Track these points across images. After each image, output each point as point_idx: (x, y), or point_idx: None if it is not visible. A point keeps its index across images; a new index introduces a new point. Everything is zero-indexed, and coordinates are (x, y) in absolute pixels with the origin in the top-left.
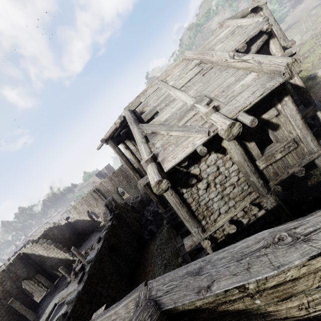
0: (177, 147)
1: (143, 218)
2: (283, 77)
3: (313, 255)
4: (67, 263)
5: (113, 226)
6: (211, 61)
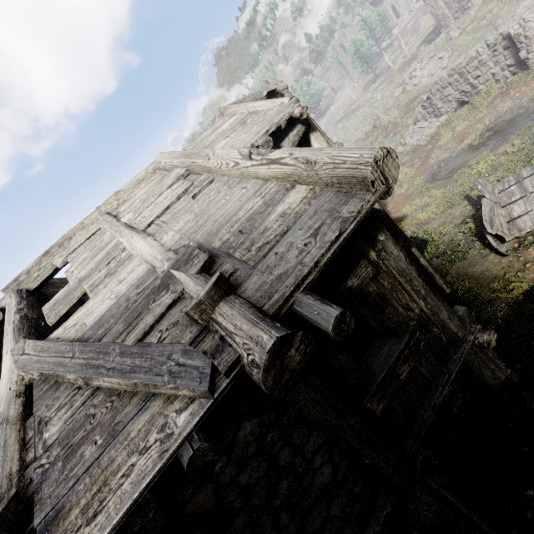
0: (111, 448)
1: None
2: (374, 192)
3: None
4: None
5: None
6: (208, 168)
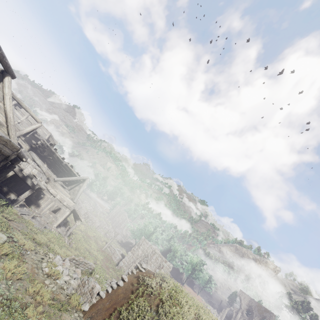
0: None
1: None
2: None
3: None
4: None
5: None
6: None
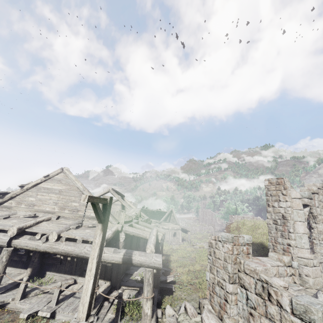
0: None
1: None
2: None
3: None
4: None
5: None
6: None
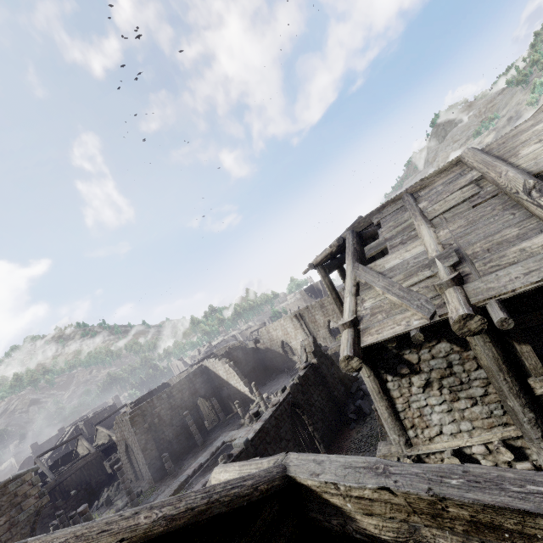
0: (387, 319)
1: (353, 384)
2: None
3: (380, 486)
4: (245, 399)
5: (305, 378)
6: (497, 183)
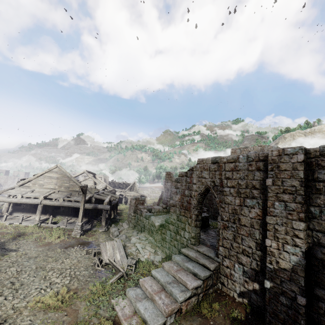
0: None
1: None
2: None
3: None
4: None
5: None
6: None
